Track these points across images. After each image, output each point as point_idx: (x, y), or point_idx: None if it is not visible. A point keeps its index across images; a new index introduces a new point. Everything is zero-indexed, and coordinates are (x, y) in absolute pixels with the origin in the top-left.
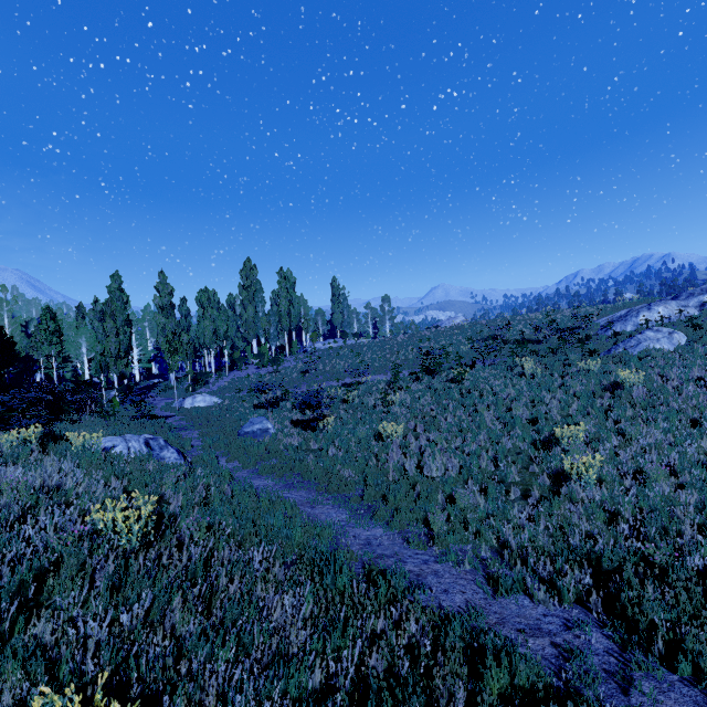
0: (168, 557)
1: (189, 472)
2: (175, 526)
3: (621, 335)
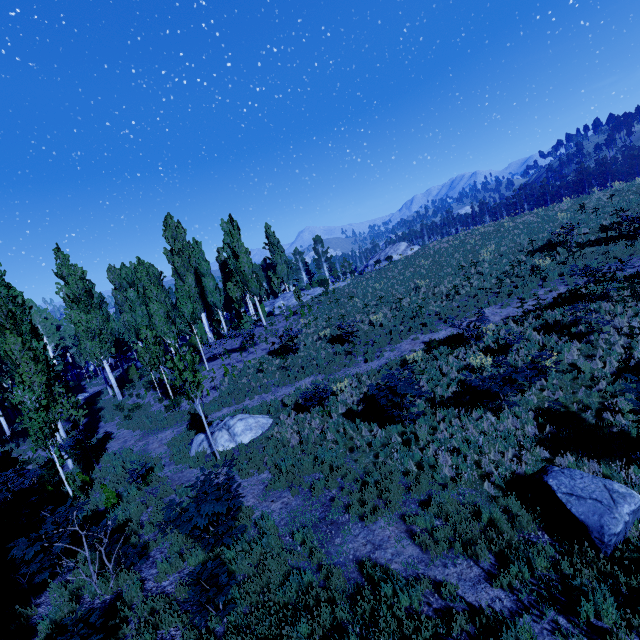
0: None
1: None
2: None
3: None
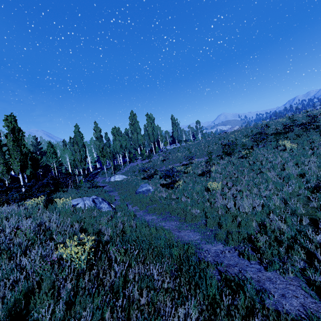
0: (103, 272)
1: (114, 214)
2: (106, 250)
3: None
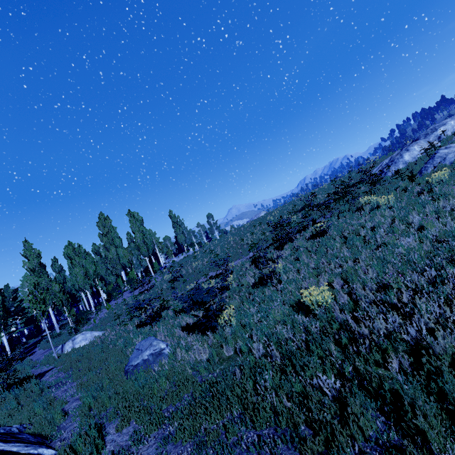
0: None
1: None
2: None
3: (400, 171)
